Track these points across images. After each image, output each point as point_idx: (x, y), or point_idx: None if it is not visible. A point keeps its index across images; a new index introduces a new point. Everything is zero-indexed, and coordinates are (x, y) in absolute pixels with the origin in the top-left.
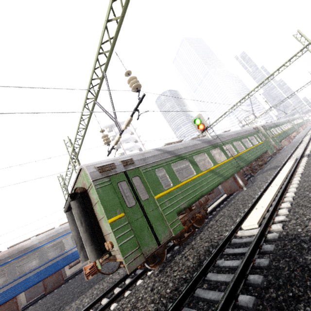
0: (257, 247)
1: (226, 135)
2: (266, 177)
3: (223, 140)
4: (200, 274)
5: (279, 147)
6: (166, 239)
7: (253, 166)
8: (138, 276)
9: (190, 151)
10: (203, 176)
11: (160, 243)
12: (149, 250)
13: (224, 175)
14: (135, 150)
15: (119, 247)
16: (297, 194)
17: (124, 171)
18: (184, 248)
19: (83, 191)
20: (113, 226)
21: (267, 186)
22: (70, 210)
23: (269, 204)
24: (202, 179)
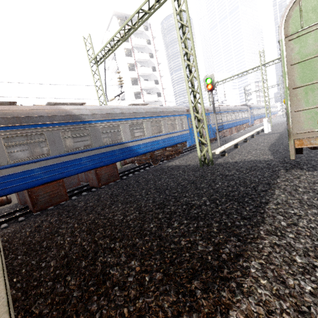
0: None
1: None
2: None
3: None
4: None
5: None
6: None
7: None
8: None
9: None
10: None
11: None
12: None
13: None
14: (149, 68)
15: None
16: None
17: None
18: None
19: None
20: None
21: None
22: None
23: None
24: None
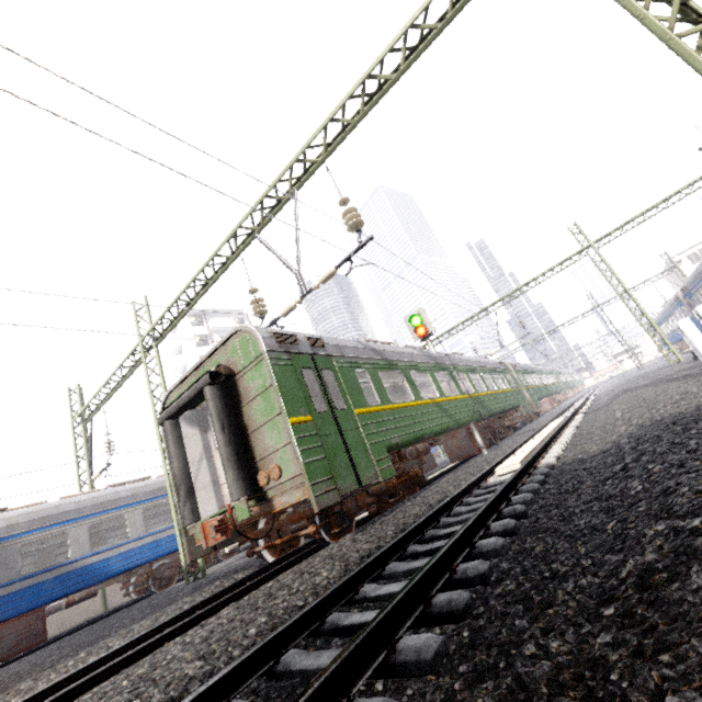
0: (526, 474)
1: (458, 358)
2: (520, 439)
3: (454, 363)
4: (443, 509)
5: (537, 407)
6: (371, 482)
7: (496, 427)
8: (304, 556)
9: (405, 361)
10: (425, 407)
11: (361, 484)
12: (347, 487)
13: (456, 418)
14: None
15: (304, 466)
16: (572, 440)
17: (310, 354)
18: (394, 511)
19: (230, 374)
20: (295, 430)
21: (524, 442)
22: (178, 415)
23: (534, 450)
24: (424, 411)
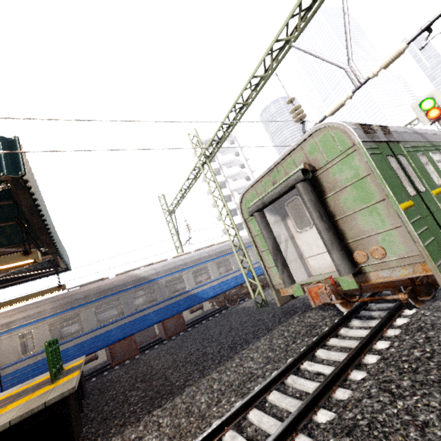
0: None
1: None
2: None
3: None
4: None
5: None
6: None
7: None
8: (391, 314)
9: (440, 141)
10: None
11: None
12: None
13: None
14: (242, 179)
15: (425, 248)
16: None
17: (386, 142)
18: None
19: (313, 170)
20: (407, 215)
21: None
22: (265, 208)
23: None
24: None
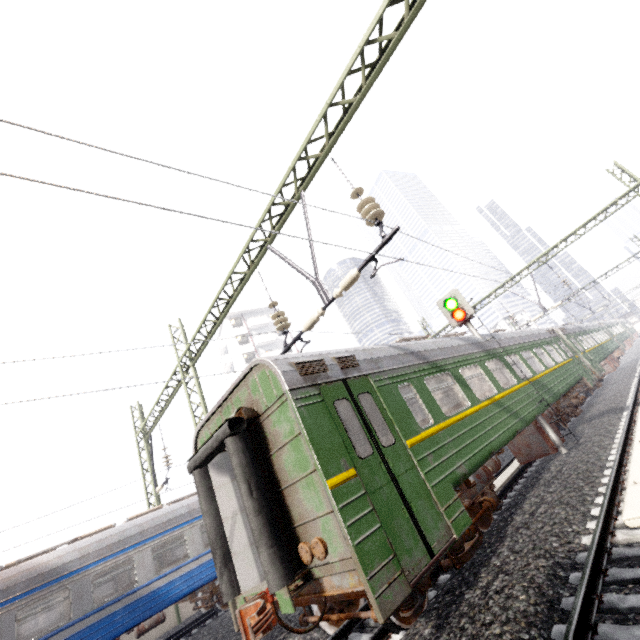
0: None
1: (505, 337)
2: (605, 428)
3: (502, 344)
4: (579, 627)
5: (600, 374)
6: (444, 544)
7: (562, 408)
8: None
9: (451, 357)
10: (485, 412)
11: (432, 552)
12: (415, 565)
13: (521, 415)
14: None
15: (355, 549)
16: None
17: (342, 380)
18: (478, 574)
19: (253, 416)
20: (337, 495)
21: (623, 443)
22: (206, 464)
23: None
24: (484, 418)
